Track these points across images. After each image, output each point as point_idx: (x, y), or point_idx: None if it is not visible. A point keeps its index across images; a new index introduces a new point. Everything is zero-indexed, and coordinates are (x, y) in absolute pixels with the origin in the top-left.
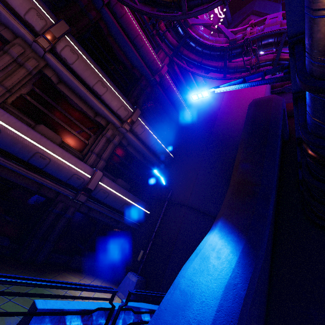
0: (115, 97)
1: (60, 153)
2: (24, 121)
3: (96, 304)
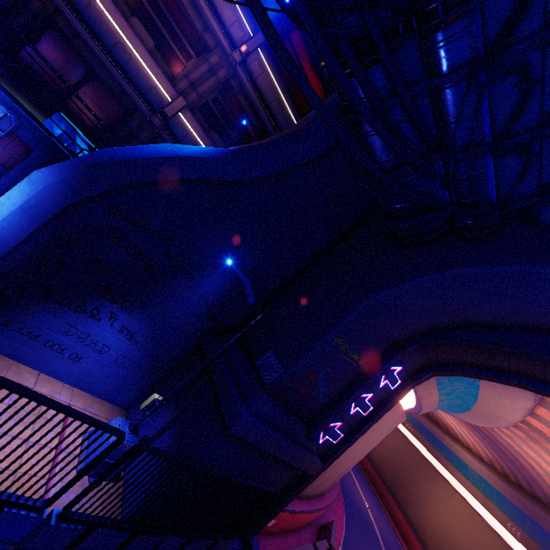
0: (229, 3)
1: (143, 55)
2: (120, 7)
3: None
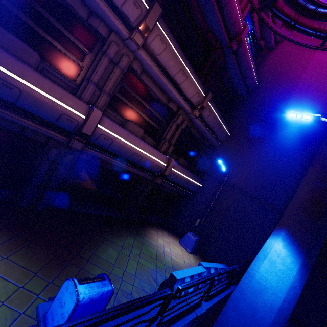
0: (192, 84)
1: (147, 150)
2: (118, 120)
3: (194, 270)
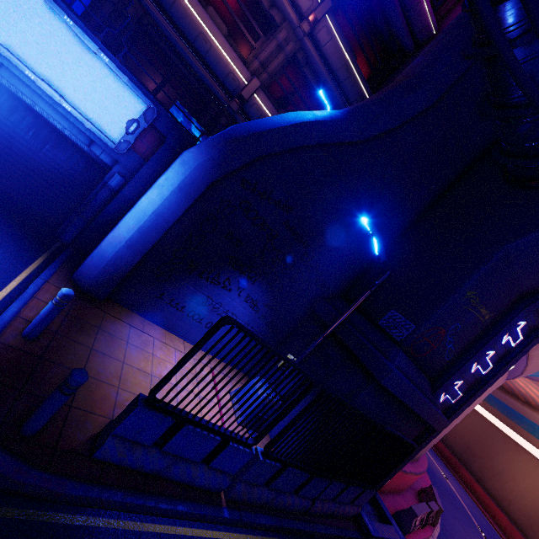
0: None
1: (221, 41)
2: None
3: None
